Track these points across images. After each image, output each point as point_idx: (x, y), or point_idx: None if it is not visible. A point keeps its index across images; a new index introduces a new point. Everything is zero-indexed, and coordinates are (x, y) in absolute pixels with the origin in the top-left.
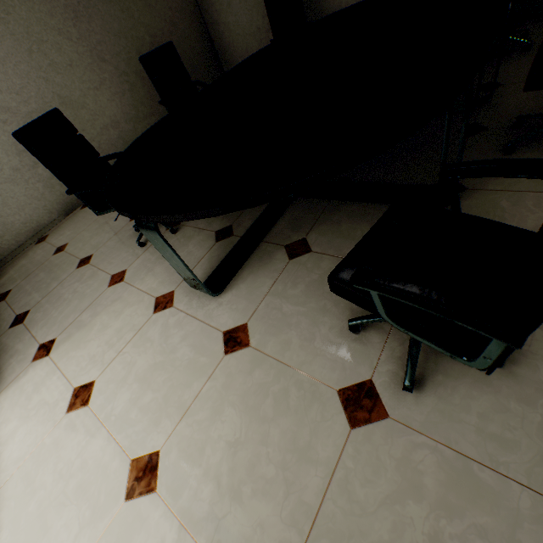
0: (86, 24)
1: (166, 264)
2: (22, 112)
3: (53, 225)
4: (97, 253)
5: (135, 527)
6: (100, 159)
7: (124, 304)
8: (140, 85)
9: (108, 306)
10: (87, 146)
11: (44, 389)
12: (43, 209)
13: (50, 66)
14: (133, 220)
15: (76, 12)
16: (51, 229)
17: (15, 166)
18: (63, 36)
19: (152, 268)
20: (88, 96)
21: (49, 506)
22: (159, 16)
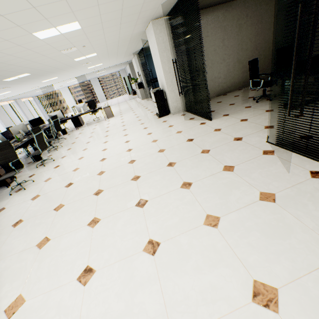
0: (258, 37)
1: (268, 105)
2: (226, 61)
3: (212, 98)
4: (236, 103)
5: (268, 131)
6: (258, 74)
7: (253, 110)
8: (262, 60)
9: (246, 111)
10: (258, 70)
11: (230, 119)
12: (213, 92)
13: (241, 49)
14: (250, 98)
15: (257, 33)
16: (211, 99)
17: (215, 77)
18: (249, 40)
19: (262, 106)
20: (245, 60)
21: (241, 129)
22: (284, 36)
